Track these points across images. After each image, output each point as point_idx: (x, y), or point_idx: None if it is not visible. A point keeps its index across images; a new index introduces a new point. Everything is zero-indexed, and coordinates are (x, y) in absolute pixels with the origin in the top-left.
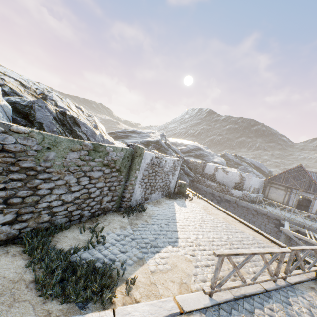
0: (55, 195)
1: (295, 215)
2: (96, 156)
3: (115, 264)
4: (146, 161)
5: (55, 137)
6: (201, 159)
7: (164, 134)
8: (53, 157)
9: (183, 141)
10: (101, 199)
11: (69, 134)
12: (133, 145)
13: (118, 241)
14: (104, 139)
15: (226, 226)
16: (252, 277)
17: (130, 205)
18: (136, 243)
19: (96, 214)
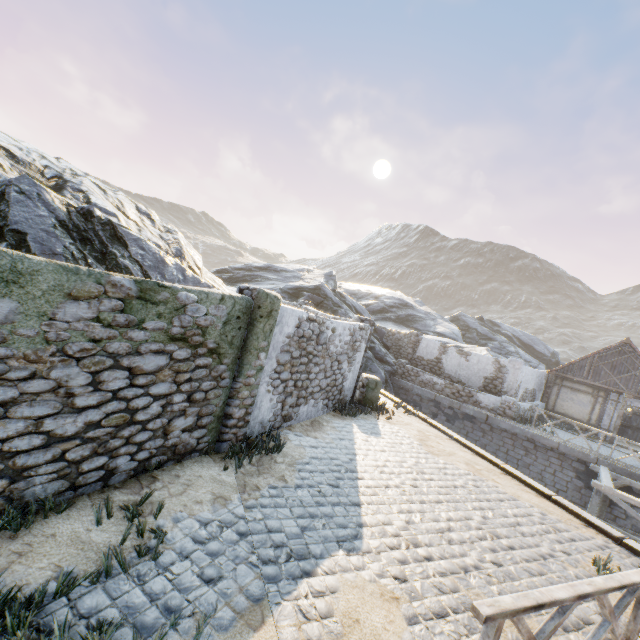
0: (20, 422)
1: (618, 450)
2: (148, 314)
3: (179, 627)
4: (287, 329)
5: (12, 259)
6: (409, 327)
7: (332, 274)
8: (8, 314)
9: (372, 289)
10: (166, 424)
11: (95, 263)
12: (253, 291)
13: (201, 543)
14: (186, 278)
15: (476, 485)
16: None
17: (244, 436)
18: (251, 549)
19: (153, 464)
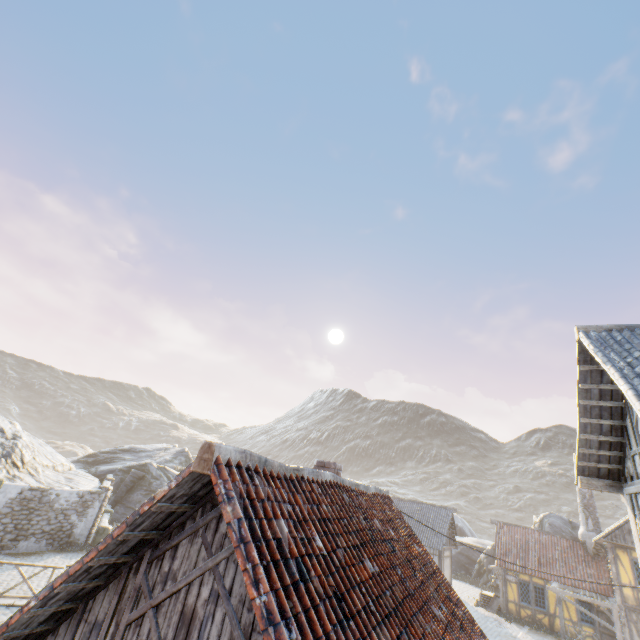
0: None
1: None
2: None
3: None
4: (10, 494)
5: None
6: None
7: (185, 450)
8: None
9: None
10: None
11: None
12: None
13: None
14: None
15: None
16: (3, 591)
17: None
18: None
19: None
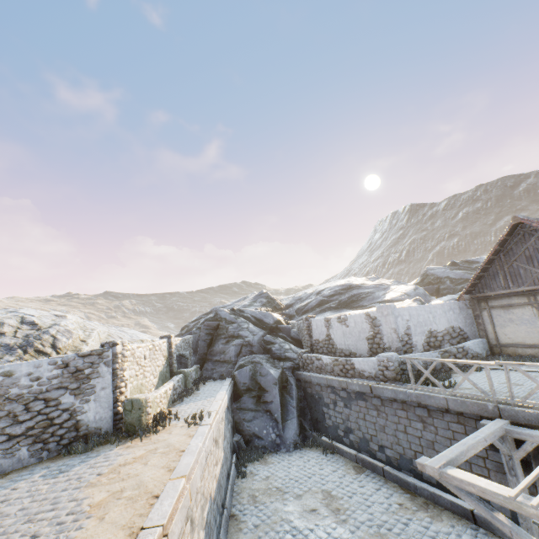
0: None
1: None
2: None
3: None
4: None
5: None
6: (353, 307)
7: (263, 292)
8: None
9: (321, 286)
10: None
11: None
12: None
13: None
14: None
15: (40, 533)
16: None
17: None
18: None
19: None
